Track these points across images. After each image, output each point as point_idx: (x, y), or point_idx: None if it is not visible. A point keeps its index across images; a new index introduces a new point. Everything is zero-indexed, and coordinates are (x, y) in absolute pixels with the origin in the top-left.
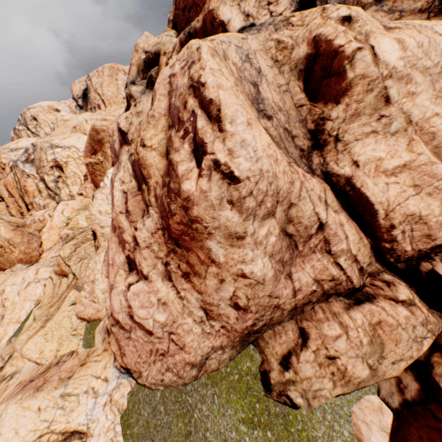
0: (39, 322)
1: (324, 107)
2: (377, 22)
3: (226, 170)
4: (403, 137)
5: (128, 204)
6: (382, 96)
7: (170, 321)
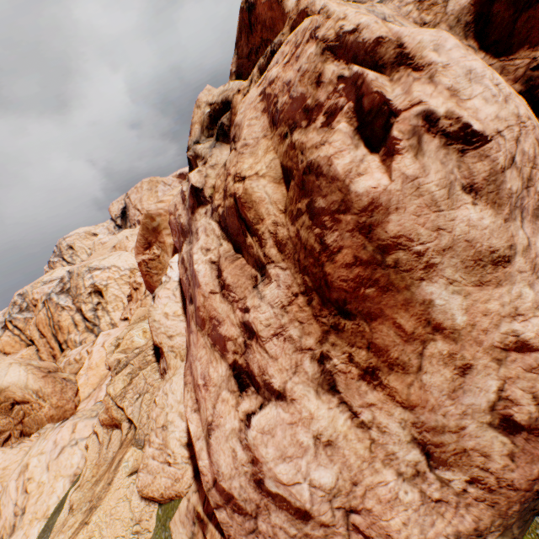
0: (78, 513)
1: (532, 52)
2: None
3: (452, 127)
4: None
5: (225, 275)
6: None
7: (346, 482)
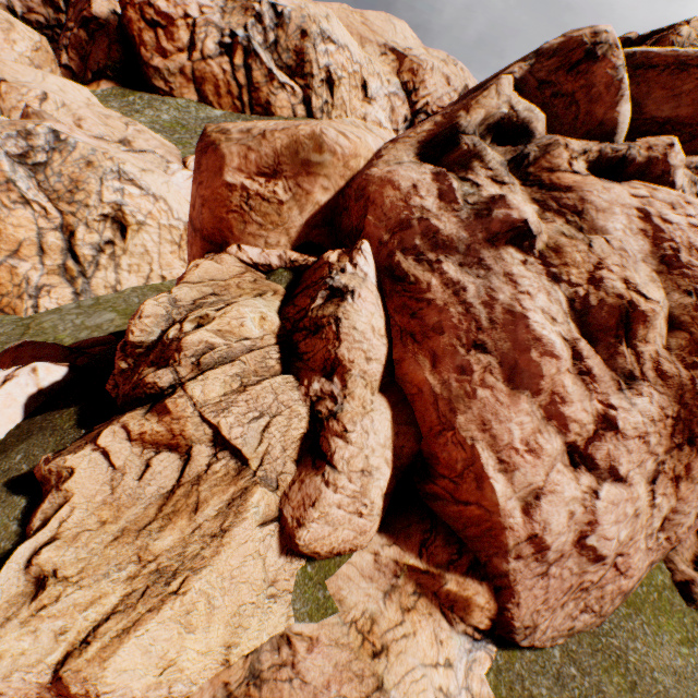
0: (102, 583)
1: None
2: None
3: None
4: None
5: (591, 364)
6: None
7: (627, 538)
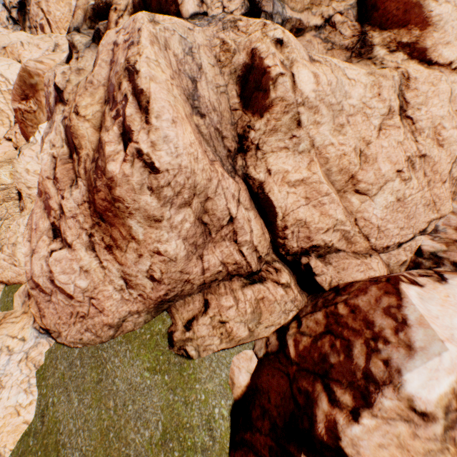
0: None
1: (252, 116)
2: (305, 51)
3: (148, 160)
4: (307, 156)
5: (57, 171)
6: (295, 119)
7: (92, 287)
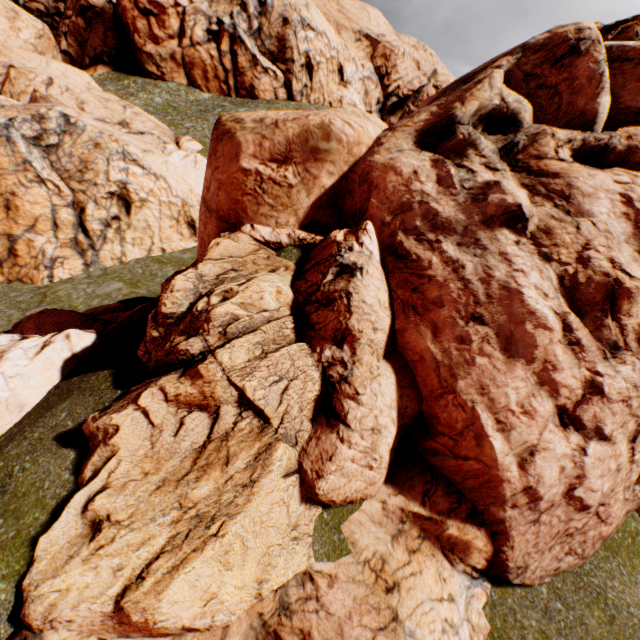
0: (150, 527)
1: None
2: None
3: None
4: None
5: (579, 335)
6: None
7: (609, 490)
